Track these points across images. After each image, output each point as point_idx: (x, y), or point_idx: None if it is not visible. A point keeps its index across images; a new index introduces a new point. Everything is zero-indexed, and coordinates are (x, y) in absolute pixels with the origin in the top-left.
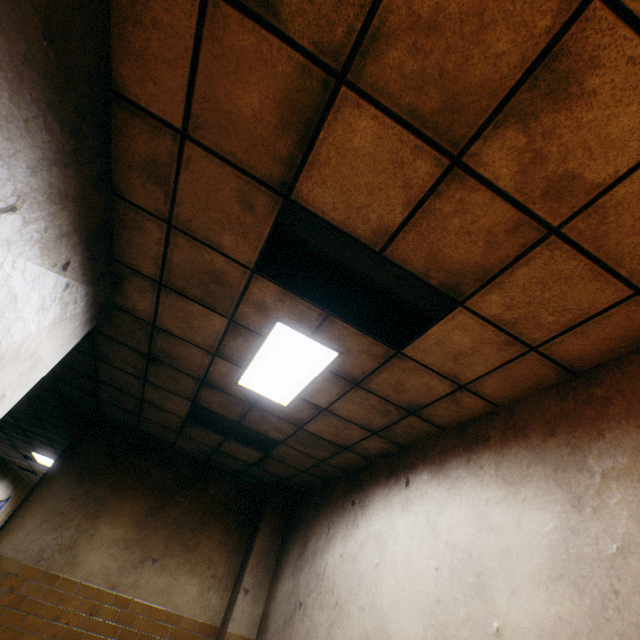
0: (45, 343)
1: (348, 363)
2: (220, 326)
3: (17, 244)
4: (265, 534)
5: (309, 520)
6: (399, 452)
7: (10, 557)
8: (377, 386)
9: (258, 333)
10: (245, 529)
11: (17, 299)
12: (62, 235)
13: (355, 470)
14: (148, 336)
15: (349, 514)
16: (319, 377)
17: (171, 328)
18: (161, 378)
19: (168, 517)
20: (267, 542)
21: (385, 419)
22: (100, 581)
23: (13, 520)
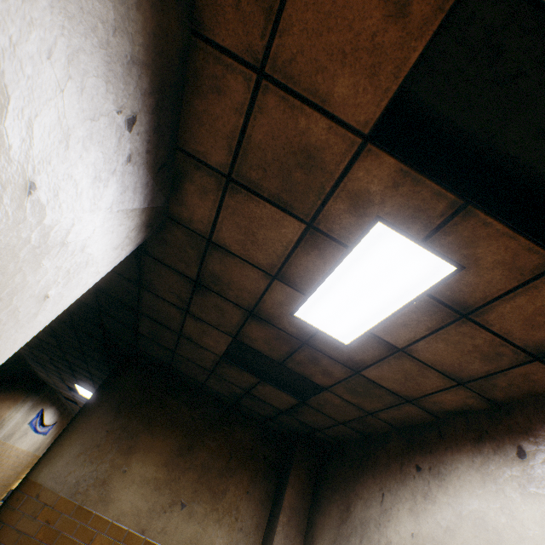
0: (98, 236)
1: (465, 283)
2: (291, 236)
3: (73, 24)
4: (294, 488)
5: (348, 479)
6: (490, 410)
7: (48, 487)
8: (497, 318)
9: (341, 243)
10: (271, 479)
11: (68, 141)
12: (132, 60)
13: (412, 427)
14: (199, 256)
15: (414, 482)
16: (409, 305)
17: (228, 243)
18: (204, 309)
19: (196, 459)
20: (296, 497)
21: (487, 366)
22: (130, 523)
23: (54, 449)
